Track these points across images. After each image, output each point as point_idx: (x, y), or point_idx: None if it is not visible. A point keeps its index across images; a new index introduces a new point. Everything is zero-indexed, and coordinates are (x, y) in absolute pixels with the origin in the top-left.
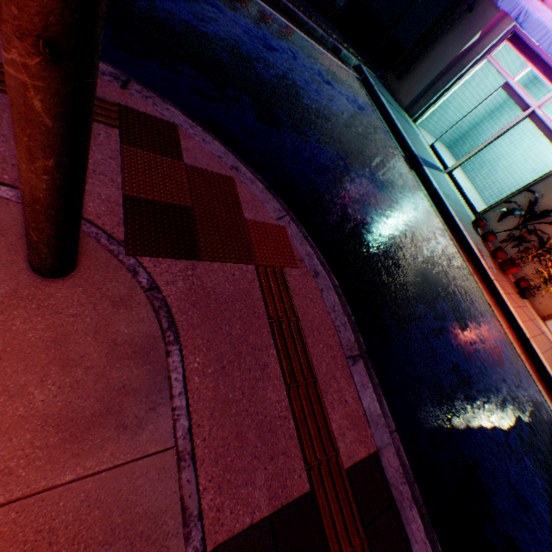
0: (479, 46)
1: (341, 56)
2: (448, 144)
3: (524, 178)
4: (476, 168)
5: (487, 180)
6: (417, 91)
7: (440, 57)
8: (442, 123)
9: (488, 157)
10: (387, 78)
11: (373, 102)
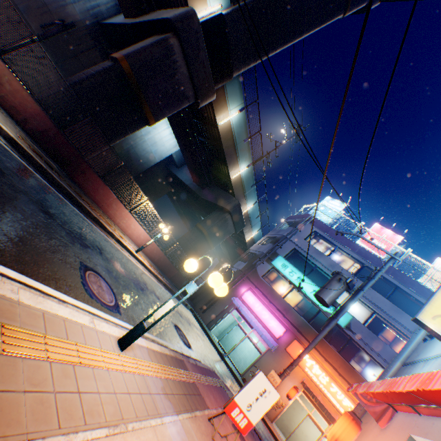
0: (228, 308)
1: (187, 305)
2: (218, 335)
3: (247, 354)
4: (230, 347)
5: (235, 353)
6: (210, 319)
7: (217, 308)
8: (217, 329)
9: (233, 343)
10: (197, 309)
11: (200, 325)
